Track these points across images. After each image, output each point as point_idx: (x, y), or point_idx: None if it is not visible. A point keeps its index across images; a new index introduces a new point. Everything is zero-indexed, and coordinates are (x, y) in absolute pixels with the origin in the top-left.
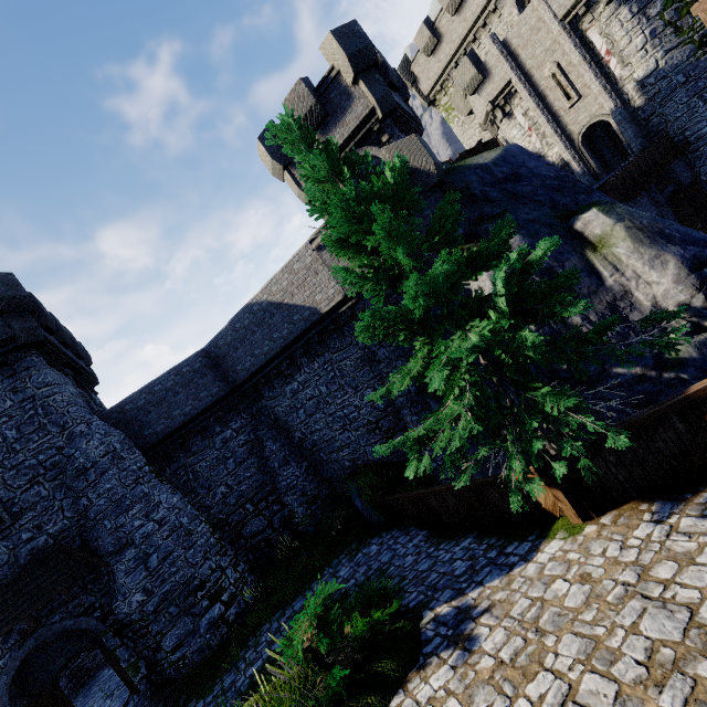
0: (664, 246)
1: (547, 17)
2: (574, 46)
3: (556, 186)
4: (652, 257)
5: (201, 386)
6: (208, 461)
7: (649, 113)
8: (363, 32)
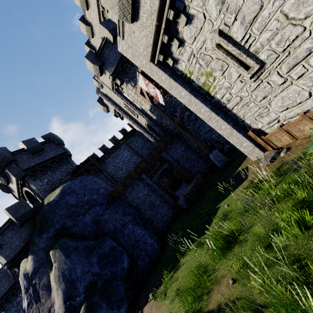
0: (61, 283)
1: (108, 89)
2: (122, 99)
3: (71, 212)
4: (56, 290)
5: (3, 283)
6: (12, 312)
7: (160, 121)
8: (1, 152)
